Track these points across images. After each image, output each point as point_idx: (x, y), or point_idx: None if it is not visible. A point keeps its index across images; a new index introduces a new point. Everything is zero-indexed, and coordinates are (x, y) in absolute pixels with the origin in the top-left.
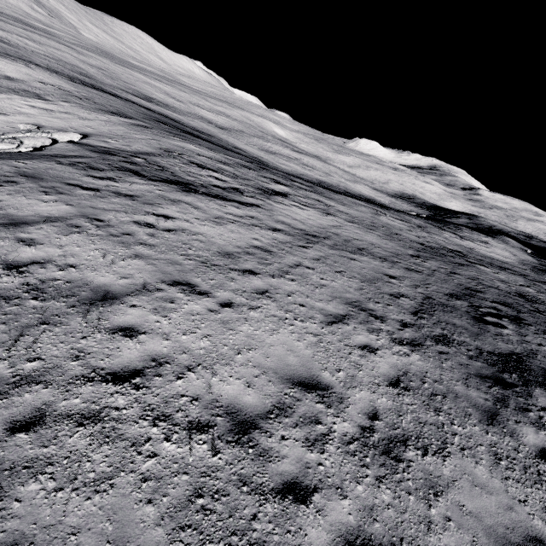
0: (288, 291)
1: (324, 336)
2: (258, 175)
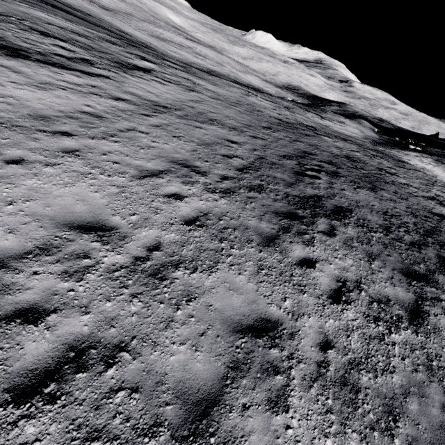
0: (106, 151)
1: (130, 188)
2: (123, 50)
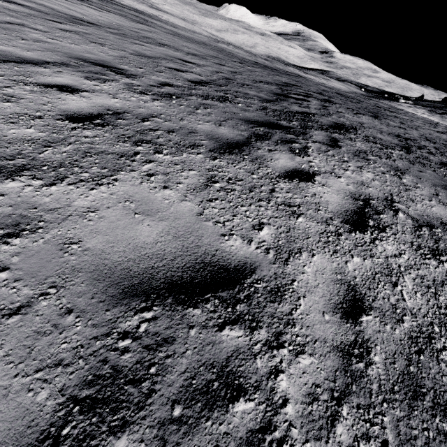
0: None
1: None
2: None
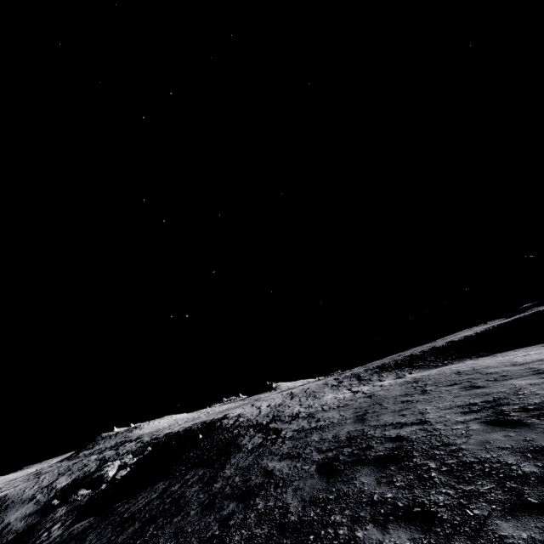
0: None
1: None
2: None
